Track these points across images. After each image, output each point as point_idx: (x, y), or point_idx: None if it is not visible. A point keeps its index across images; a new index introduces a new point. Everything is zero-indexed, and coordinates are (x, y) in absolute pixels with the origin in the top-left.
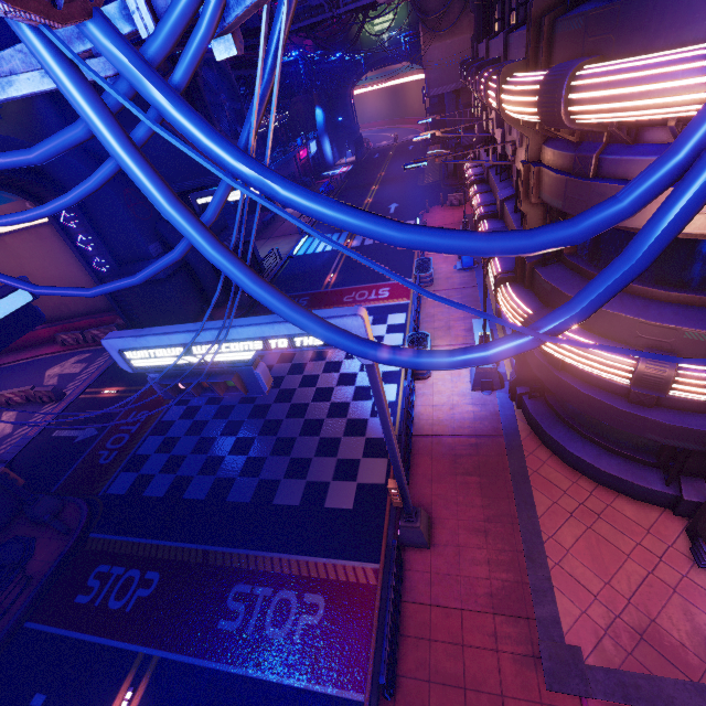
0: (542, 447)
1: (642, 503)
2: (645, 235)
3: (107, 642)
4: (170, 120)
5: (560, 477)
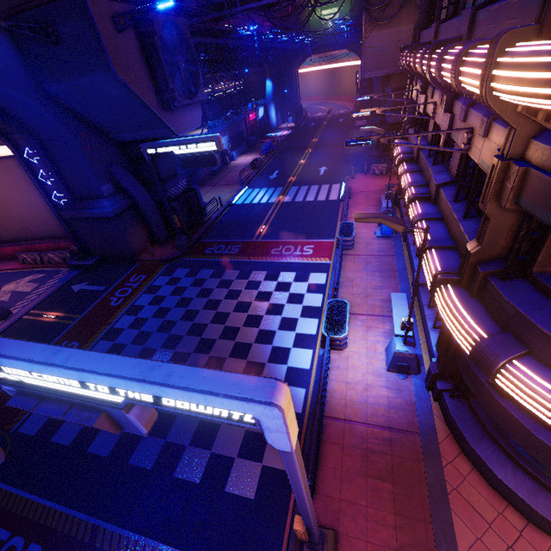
0: (461, 456)
1: None
2: None
3: None
4: None
5: (484, 502)
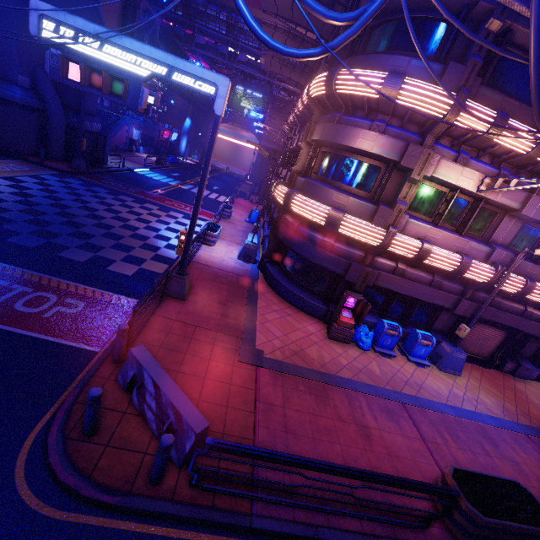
0: (269, 287)
1: (311, 316)
2: (358, 21)
3: None
4: None
5: (275, 299)
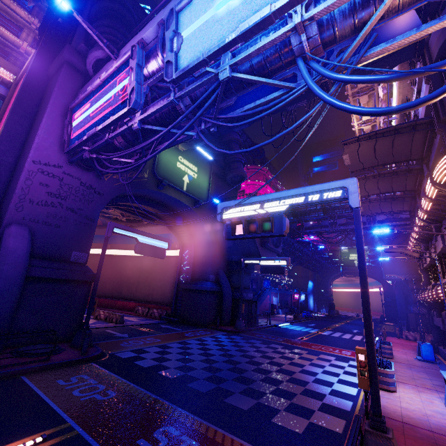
0: None
1: None
2: None
3: (54, 406)
4: (320, 71)
5: None
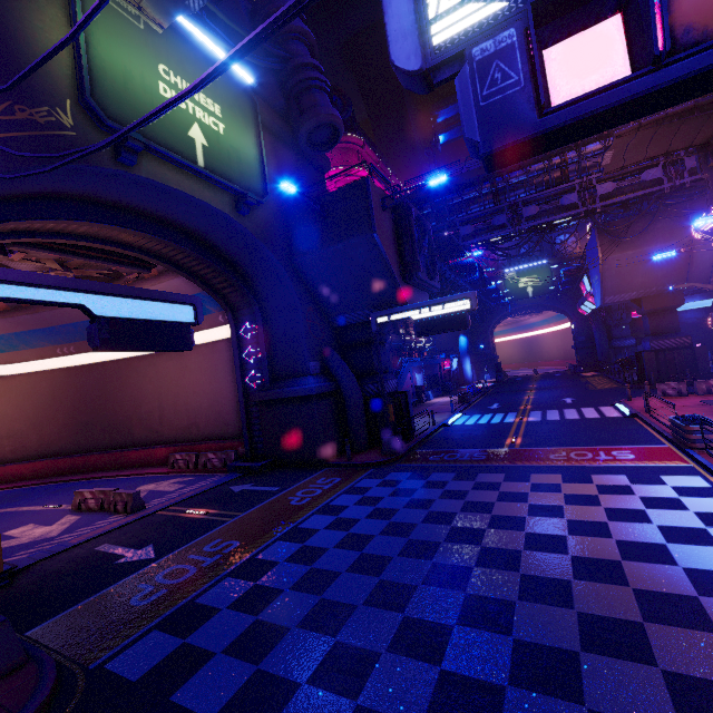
0: None
1: None
2: None
3: None
4: None
5: None
